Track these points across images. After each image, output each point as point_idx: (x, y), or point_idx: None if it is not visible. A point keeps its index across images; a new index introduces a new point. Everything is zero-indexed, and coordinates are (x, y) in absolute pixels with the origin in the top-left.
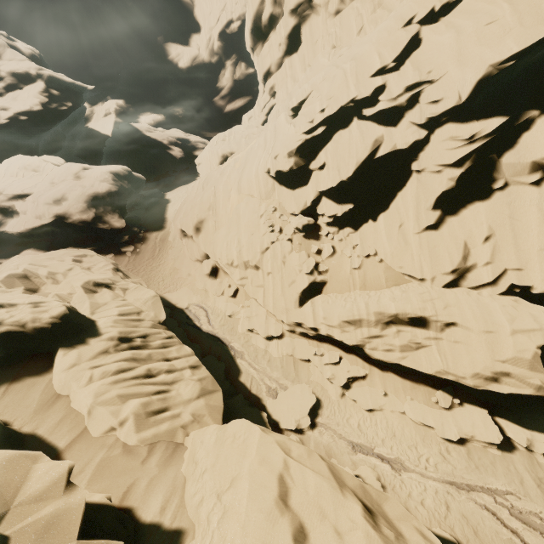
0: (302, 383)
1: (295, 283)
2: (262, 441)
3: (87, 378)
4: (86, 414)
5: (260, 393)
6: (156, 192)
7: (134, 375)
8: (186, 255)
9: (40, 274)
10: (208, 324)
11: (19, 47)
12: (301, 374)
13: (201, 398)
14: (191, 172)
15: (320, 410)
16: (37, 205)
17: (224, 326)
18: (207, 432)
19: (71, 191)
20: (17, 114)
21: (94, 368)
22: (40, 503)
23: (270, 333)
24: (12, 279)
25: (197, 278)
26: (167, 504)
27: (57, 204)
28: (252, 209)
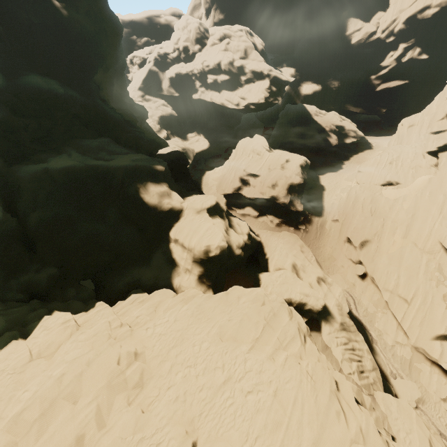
0: (412, 380)
1: (433, 326)
2: (417, 418)
3: (336, 343)
4: (340, 361)
5: (386, 372)
6: (313, 174)
7: (350, 347)
8: (343, 251)
9: (296, 263)
10: (356, 310)
11: (256, 43)
12: (412, 374)
13: (373, 371)
14: (338, 158)
15: (421, 402)
16: (263, 185)
17: (366, 317)
18: (391, 398)
19: (280, 180)
20: (249, 103)
21: (336, 338)
22: (370, 410)
23: (398, 339)
24: (290, 265)
25: (350, 274)
26: (383, 422)
27: (273, 188)
28: (414, 257)
